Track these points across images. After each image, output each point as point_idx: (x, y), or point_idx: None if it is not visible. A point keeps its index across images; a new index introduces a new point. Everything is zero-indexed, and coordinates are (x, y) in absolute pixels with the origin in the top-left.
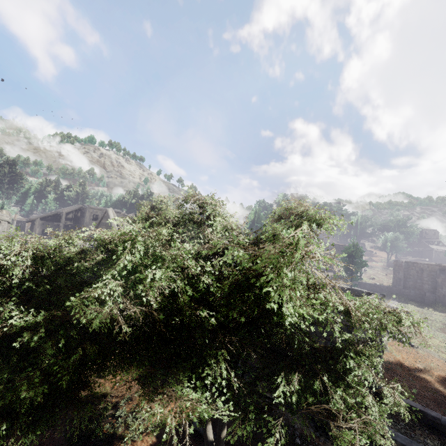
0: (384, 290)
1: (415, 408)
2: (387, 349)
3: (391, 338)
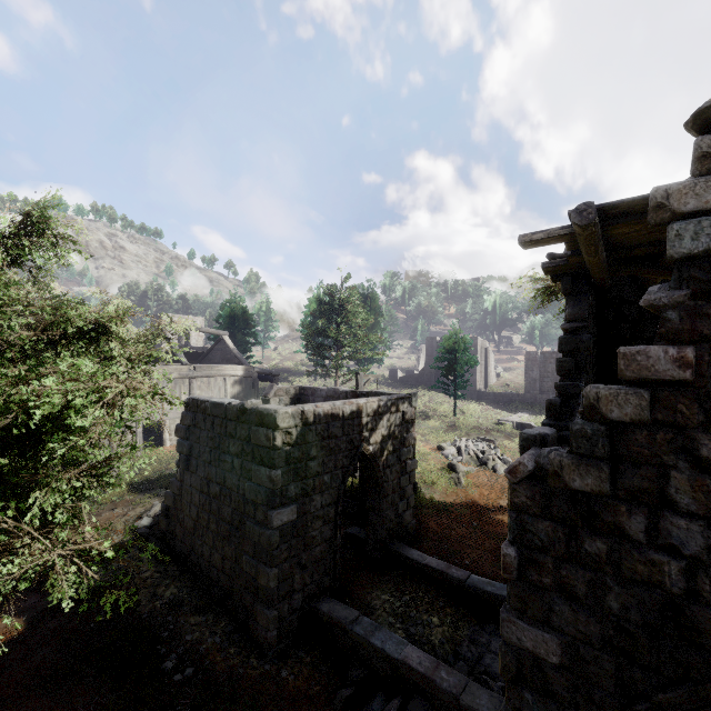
0: (514, 401)
1: (435, 569)
2: (461, 484)
3: (482, 467)
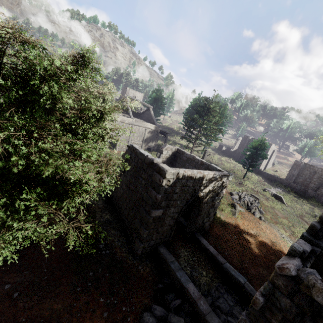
0: (277, 181)
1: (211, 252)
2: (235, 215)
3: (248, 210)
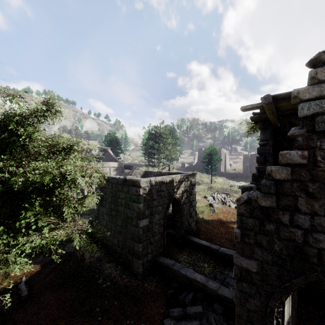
0: (238, 176)
1: (205, 245)
2: (215, 212)
3: (224, 205)
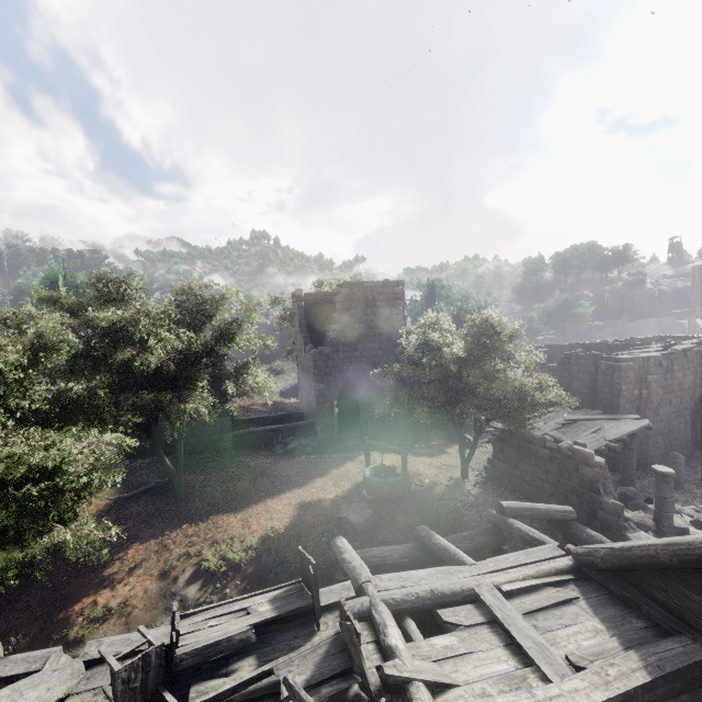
0: None
1: (258, 417)
2: None
3: None
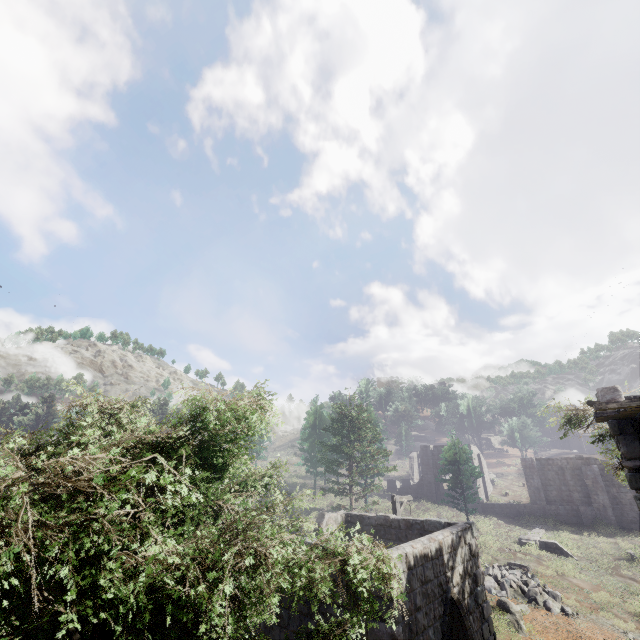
0: (522, 513)
1: None
2: (522, 630)
3: (532, 603)
